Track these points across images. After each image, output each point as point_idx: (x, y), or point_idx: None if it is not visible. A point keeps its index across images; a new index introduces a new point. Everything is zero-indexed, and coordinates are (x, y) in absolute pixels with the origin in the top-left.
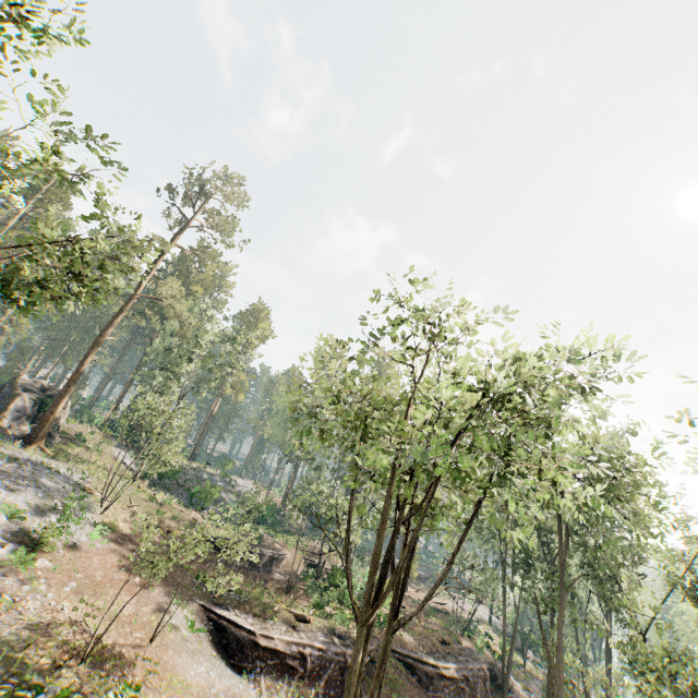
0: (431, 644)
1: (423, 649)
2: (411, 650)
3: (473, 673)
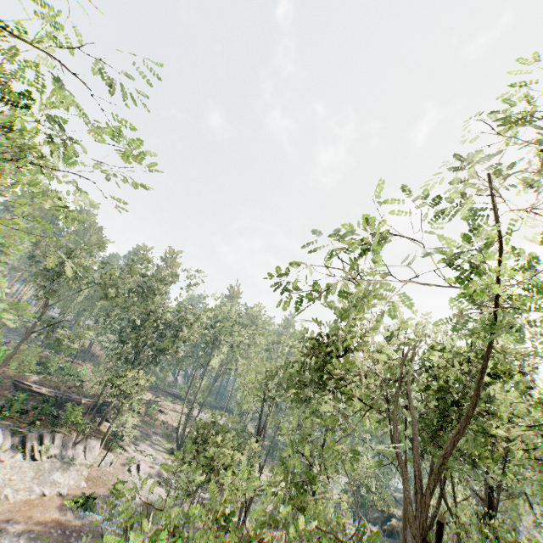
0: (56, 385)
1: (44, 385)
2: (29, 382)
3: (69, 398)
